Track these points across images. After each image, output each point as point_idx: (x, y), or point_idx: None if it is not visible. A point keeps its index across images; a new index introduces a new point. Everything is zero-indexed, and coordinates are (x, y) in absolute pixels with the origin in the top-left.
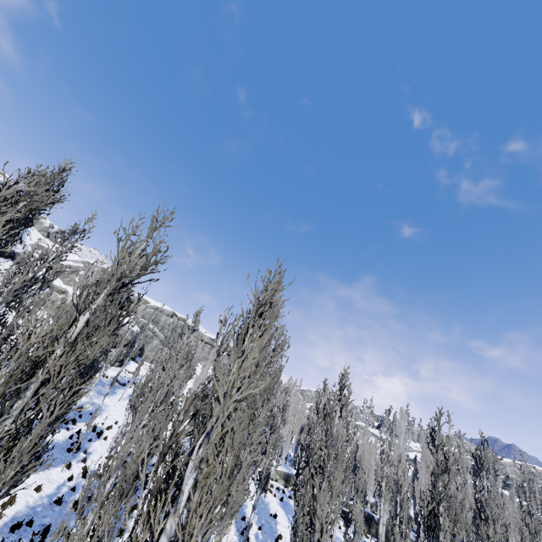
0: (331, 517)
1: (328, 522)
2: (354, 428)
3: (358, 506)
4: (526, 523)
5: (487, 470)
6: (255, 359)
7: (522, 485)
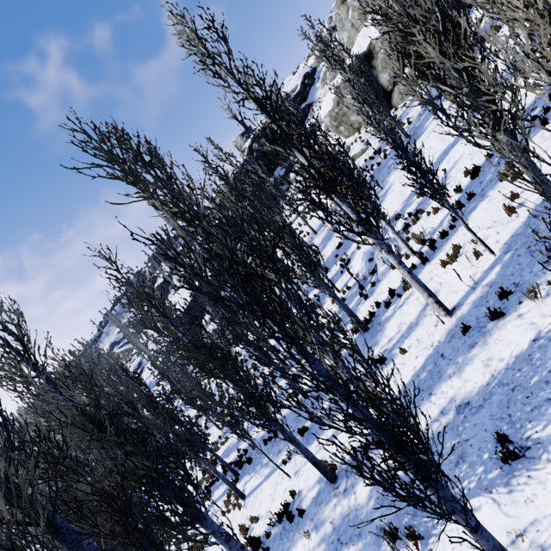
0: None
1: None
2: None
3: None
4: None
5: None
6: None
7: None
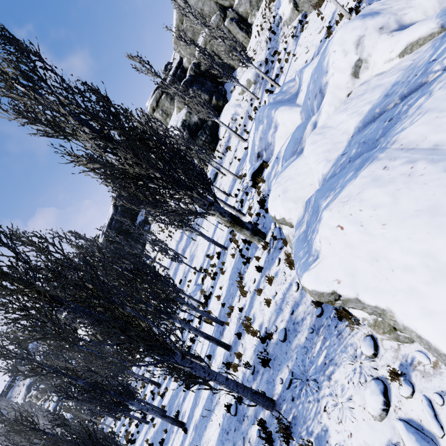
0: None
1: None
2: None
3: None
4: None
5: None
6: None
7: None
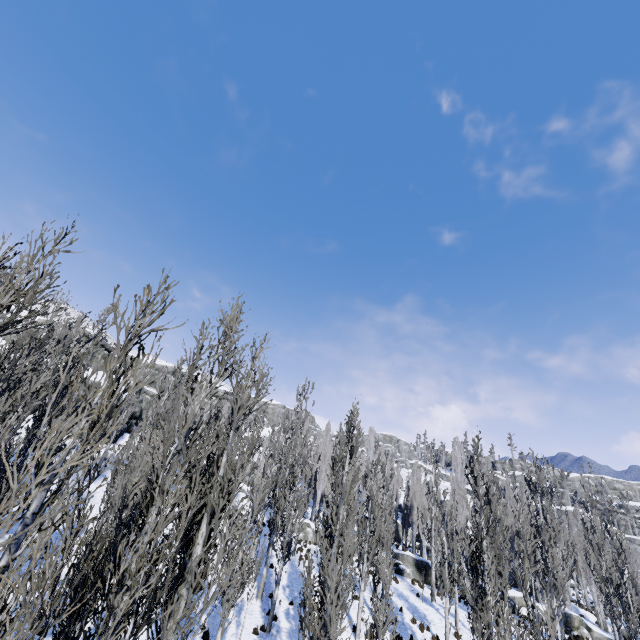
0: (341, 584)
1: (338, 592)
2: (391, 471)
3: (384, 563)
4: (590, 541)
5: (541, 492)
6: (92, 415)
7: (582, 501)
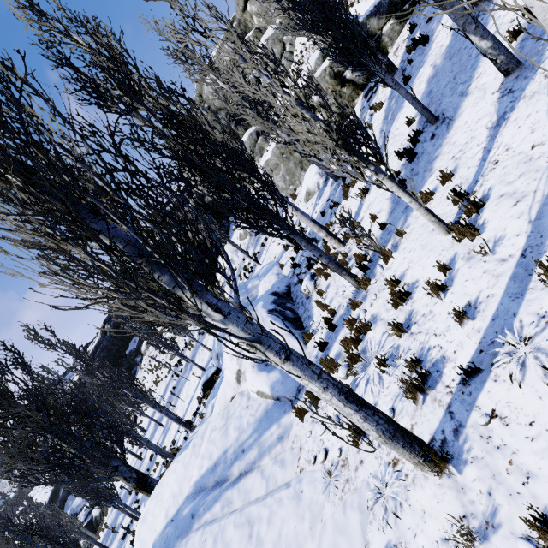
0: None
1: None
2: None
3: None
4: None
5: None
6: None
7: None
